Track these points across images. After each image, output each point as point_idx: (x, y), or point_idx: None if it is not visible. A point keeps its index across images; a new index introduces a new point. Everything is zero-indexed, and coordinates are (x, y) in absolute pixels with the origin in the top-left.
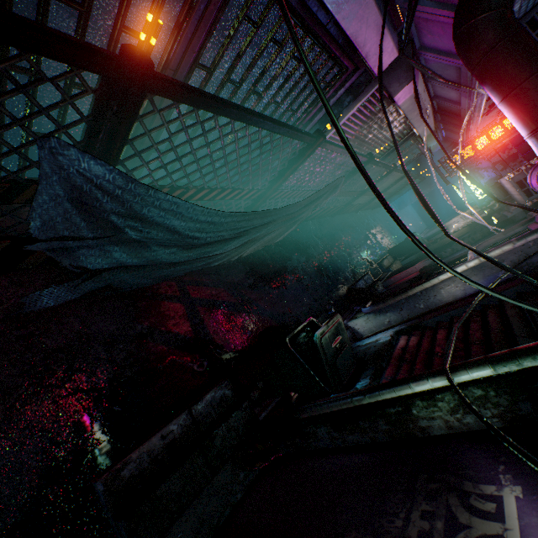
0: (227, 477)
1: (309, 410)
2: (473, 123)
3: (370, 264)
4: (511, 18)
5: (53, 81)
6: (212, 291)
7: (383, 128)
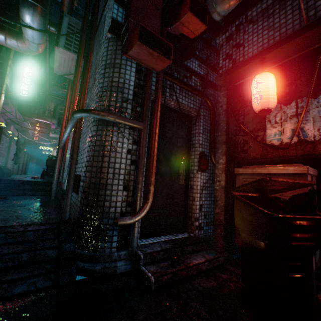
0: None
1: None
2: (29, 131)
3: None
4: (29, 112)
5: None
6: (21, 177)
7: None
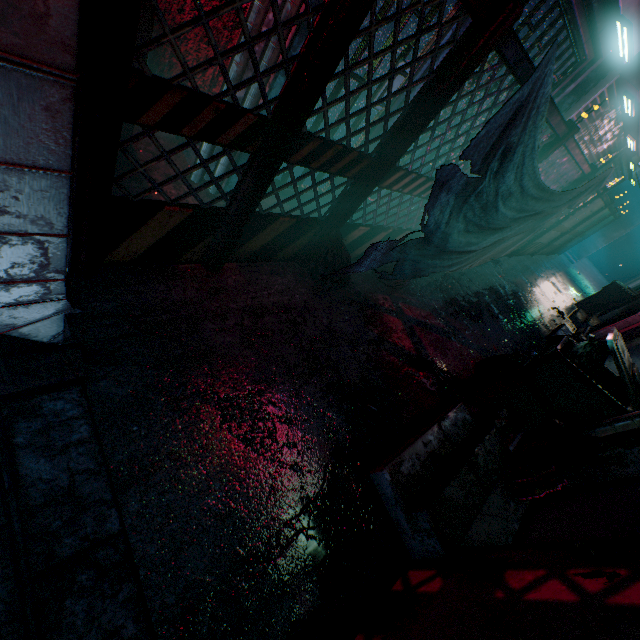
0: (499, 502)
1: (616, 425)
2: None
3: (561, 315)
4: None
5: (441, 28)
6: (420, 312)
7: (593, 141)
